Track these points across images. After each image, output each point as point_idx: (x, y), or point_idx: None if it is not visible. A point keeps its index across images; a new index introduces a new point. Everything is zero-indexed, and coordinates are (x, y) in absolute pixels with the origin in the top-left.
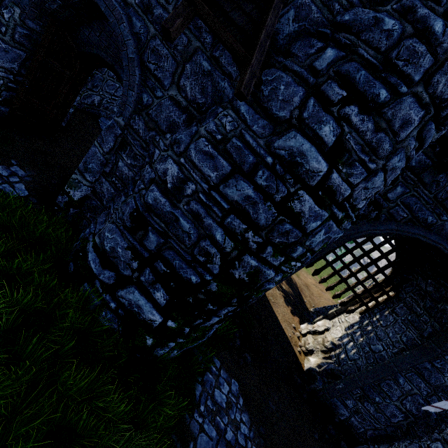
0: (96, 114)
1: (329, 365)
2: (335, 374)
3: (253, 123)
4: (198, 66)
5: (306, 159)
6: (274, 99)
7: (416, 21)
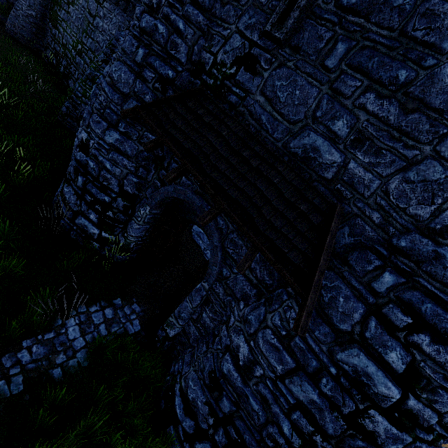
0: (191, 225)
1: None
2: None
3: (314, 328)
4: None
5: (373, 382)
6: (334, 309)
7: None
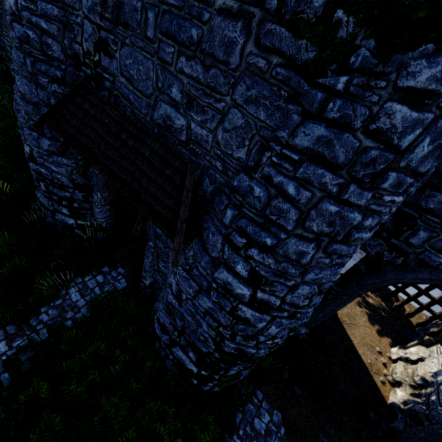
0: None
1: (414, 405)
2: (418, 418)
3: (201, 259)
4: None
5: (233, 287)
6: (209, 243)
7: (275, 186)
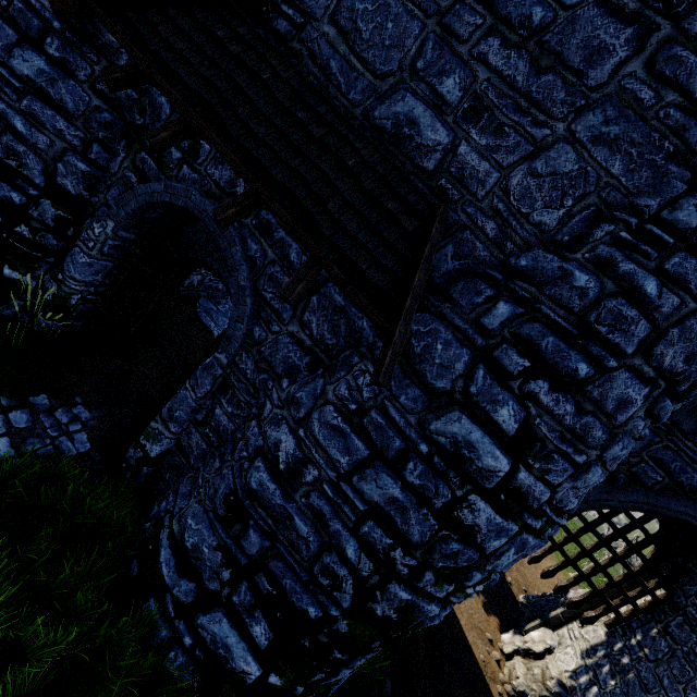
0: (195, 295)
1: None
2: None
3: (399, 392)
4: (328, 300)
5: (478, 454)
6: (429, 361)
7: (618, 277)
